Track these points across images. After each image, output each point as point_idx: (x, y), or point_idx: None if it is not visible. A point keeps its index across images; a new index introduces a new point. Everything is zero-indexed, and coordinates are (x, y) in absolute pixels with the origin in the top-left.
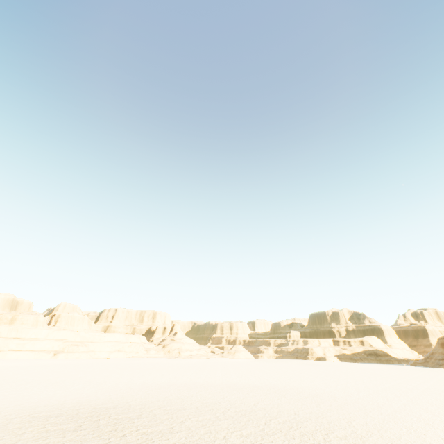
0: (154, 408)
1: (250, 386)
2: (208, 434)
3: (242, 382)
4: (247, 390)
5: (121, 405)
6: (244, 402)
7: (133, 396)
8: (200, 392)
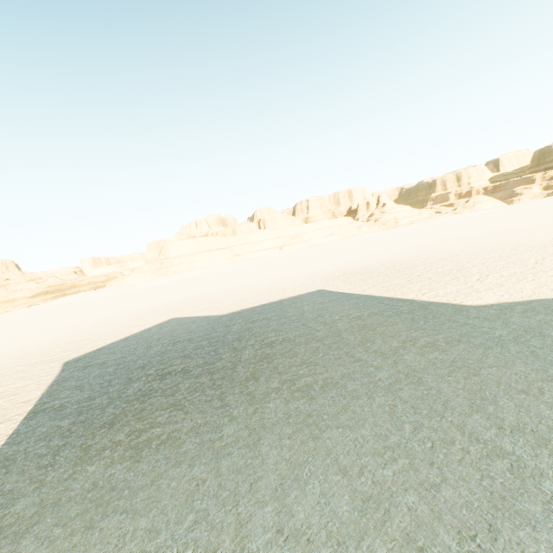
0: (423, 260)
1: (526, 227)
2: (511, 264)
3: (510, 227)
4: (526, 231)
5: (387, 263)
6: (534, 240)
7: (389, 257)
8: (461, 243)
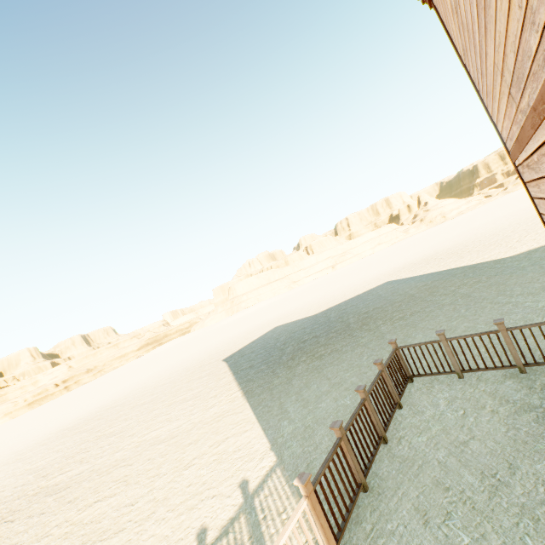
0: (473, 240)
1: None
2: None
3: None
4: None
5: (440, 251)
6: None
7: (442, 247)
8: (509, 219)
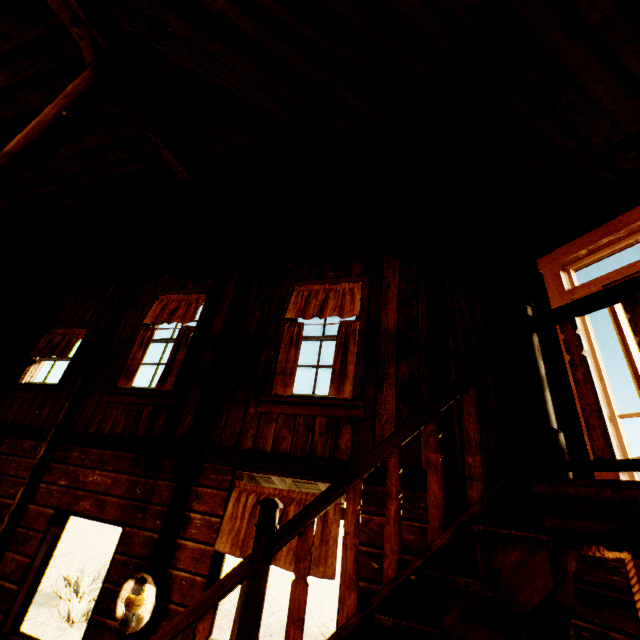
0: None
1: None
2: None
3: None
4: None
5: None
6: None
7: None
8: None
